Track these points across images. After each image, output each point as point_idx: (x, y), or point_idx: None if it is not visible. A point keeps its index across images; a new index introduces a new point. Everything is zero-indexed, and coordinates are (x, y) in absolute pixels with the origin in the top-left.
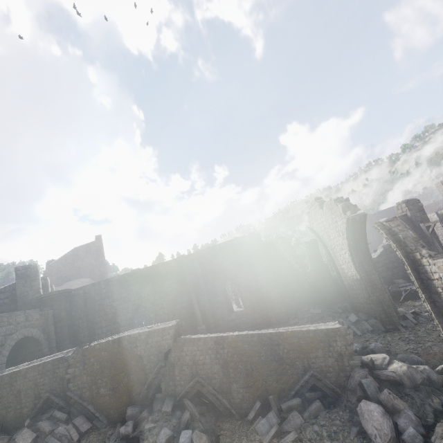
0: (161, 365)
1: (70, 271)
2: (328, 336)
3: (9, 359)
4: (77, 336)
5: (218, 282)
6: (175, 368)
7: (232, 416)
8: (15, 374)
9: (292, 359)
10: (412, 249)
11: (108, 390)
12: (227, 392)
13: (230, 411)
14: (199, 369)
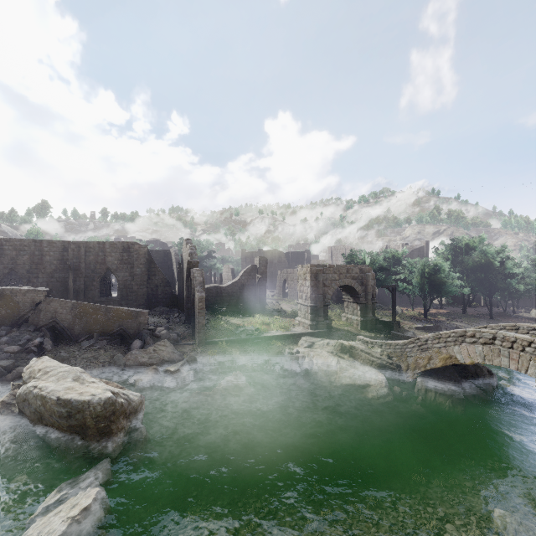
0: (32, 309)
1: None
2: (138, 314)
3: None
4: None
5: (99, 270)
6: (42, 312)
7: (71, 339)
8: None
9: (115, 320)
10: (196, 286)
11: None
12: (71, 329)
13: (70, 337)
14: (58, 315)
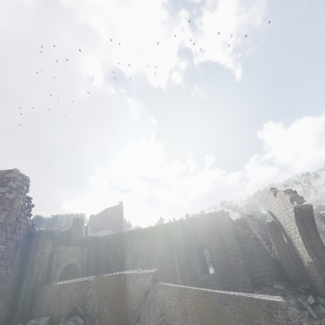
0: (142, 300)
1: (102, 224)
2: (270, 306)
3: (60, 277)
4: (98, 269)
5: (194, 246)
6: (150, 305)
7: None
8: (62, 285)
9: (238, 320)
10: None
11: (108, 310)
12: None
13: None
14: (167, 310)
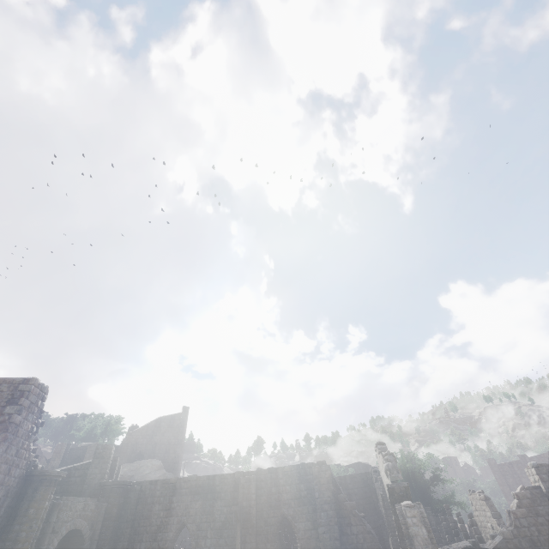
0: None
1: (147, 446)
2: None
3: None
4: (117, 544)
5: (272, 519)
6: None
7: None
8: None
9: None
10: None
11: None
12: None
13: None
14: None
